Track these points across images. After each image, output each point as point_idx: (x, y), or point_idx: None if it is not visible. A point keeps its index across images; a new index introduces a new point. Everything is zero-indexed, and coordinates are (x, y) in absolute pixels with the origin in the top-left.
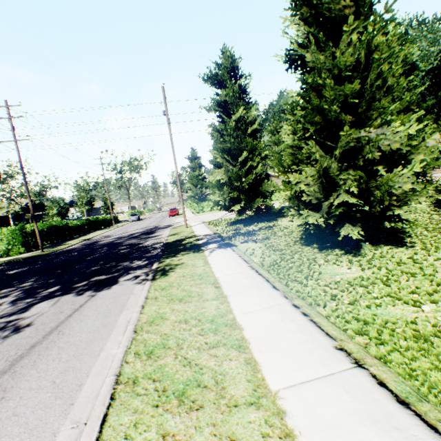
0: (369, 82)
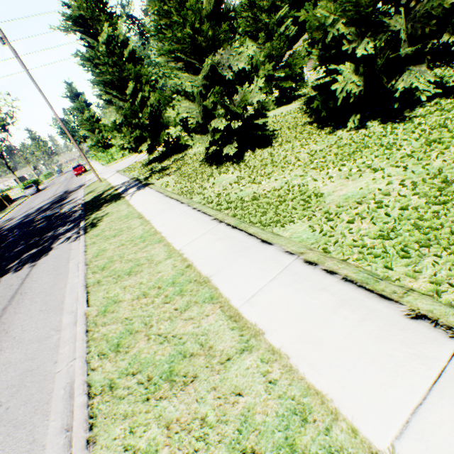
0: (209, 2)
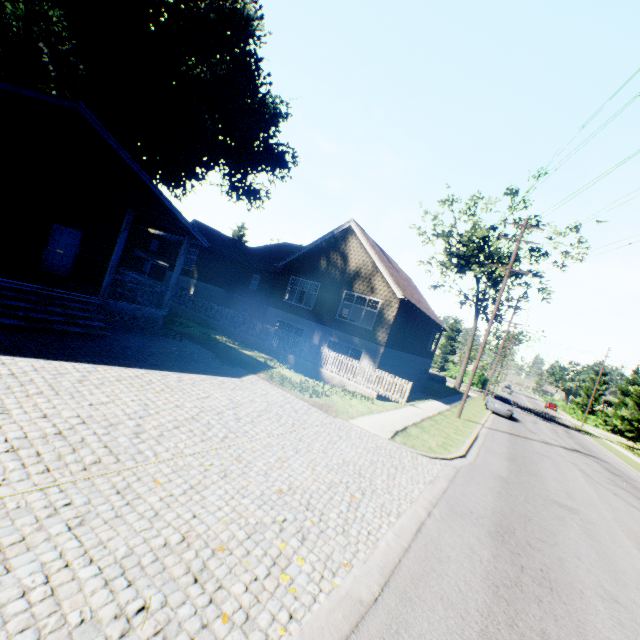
0: None
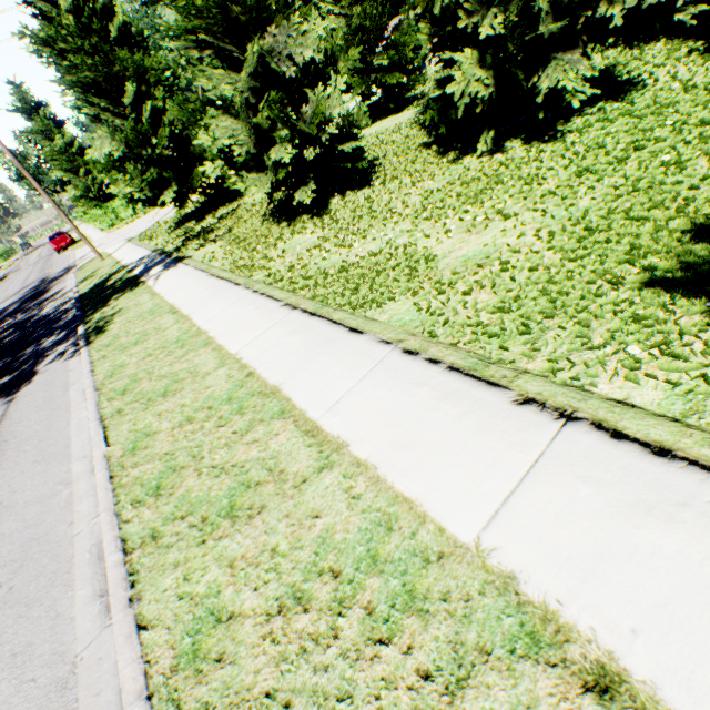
0: None
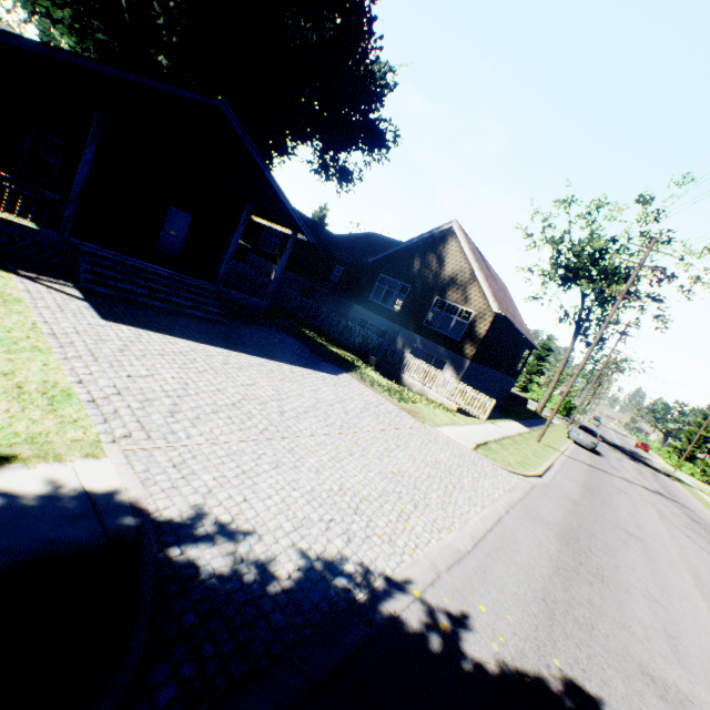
0: None
